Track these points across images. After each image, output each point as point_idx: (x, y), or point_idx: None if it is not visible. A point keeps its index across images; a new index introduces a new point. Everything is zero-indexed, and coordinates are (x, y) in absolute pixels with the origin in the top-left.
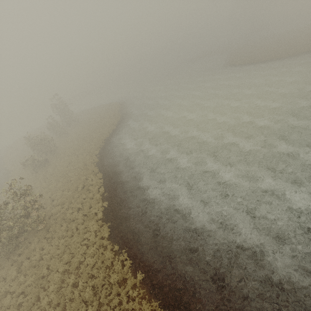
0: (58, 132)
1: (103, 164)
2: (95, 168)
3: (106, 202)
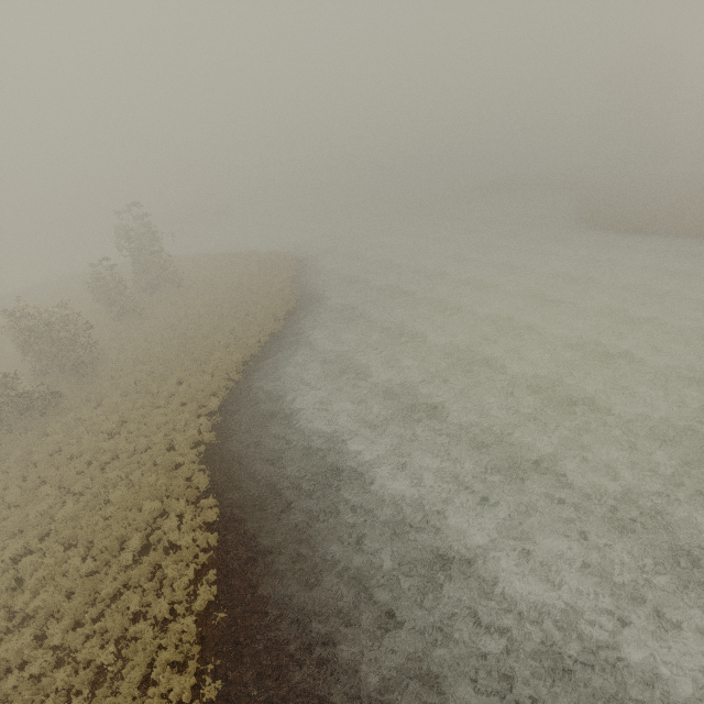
0: (116, 307)
1: (228, 460)
2: (198, 472)
3: (216, 681)
